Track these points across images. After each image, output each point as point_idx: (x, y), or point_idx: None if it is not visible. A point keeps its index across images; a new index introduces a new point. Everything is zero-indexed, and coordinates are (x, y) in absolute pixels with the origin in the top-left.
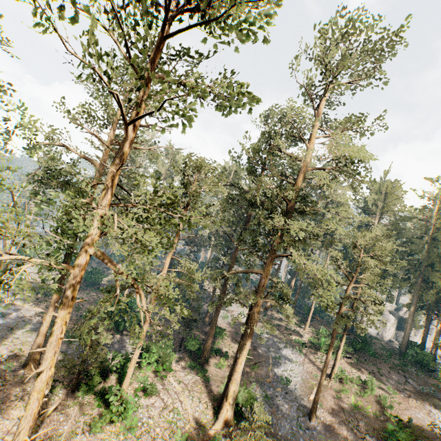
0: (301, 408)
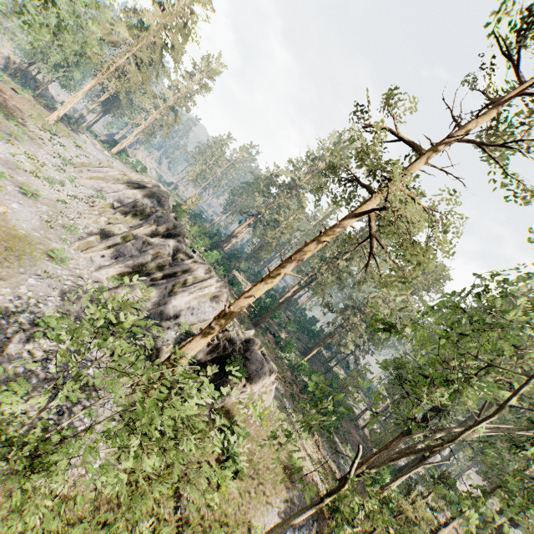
0: None
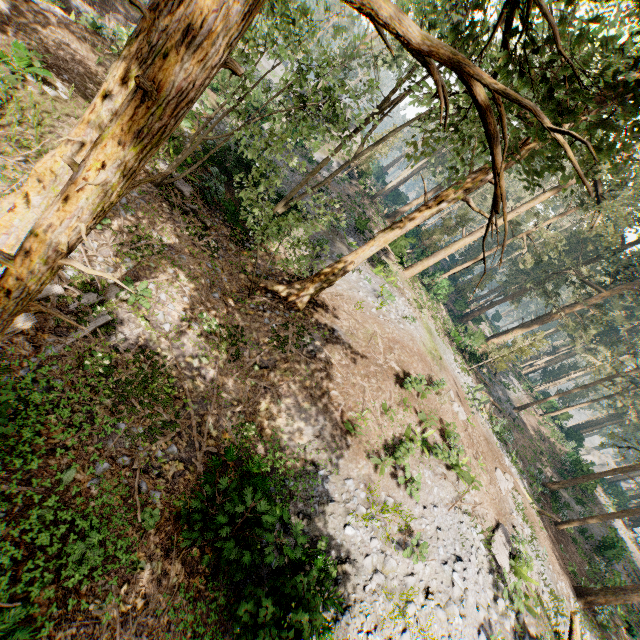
0: (509, 402)
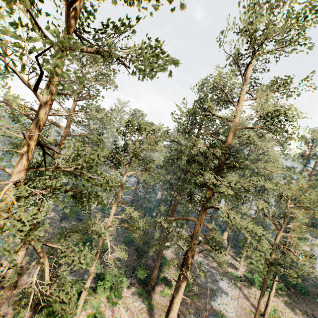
0: None
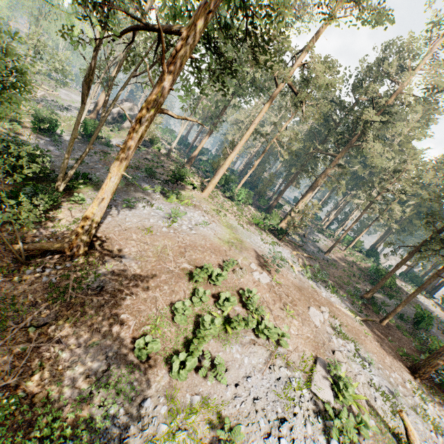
0: (321, 250)
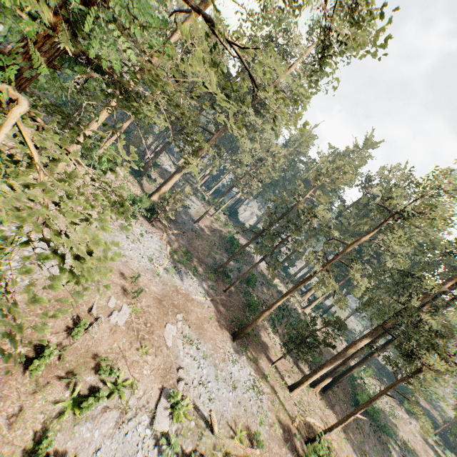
0: (191, 219)
